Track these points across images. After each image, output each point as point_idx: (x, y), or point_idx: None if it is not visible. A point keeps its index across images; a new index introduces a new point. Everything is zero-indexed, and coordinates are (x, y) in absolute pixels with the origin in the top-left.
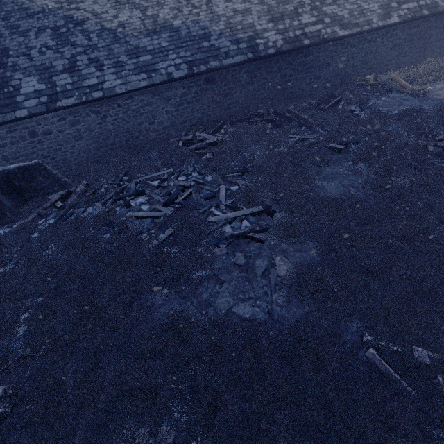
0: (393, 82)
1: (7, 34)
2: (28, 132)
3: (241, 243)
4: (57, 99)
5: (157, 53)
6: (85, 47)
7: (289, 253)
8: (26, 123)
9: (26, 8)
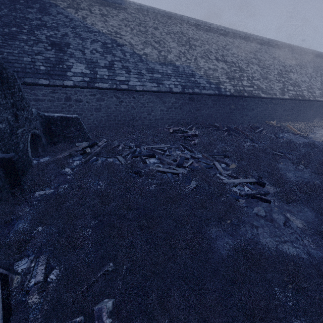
0: (288, 127)
1: (72, 36)
2: (65, 96)
3: (251, 201)
4: (96, 81)
5: (164, 75)
6: (121, 58)
7: (294, 212)
8: (67, 90)
9: (88, 27)
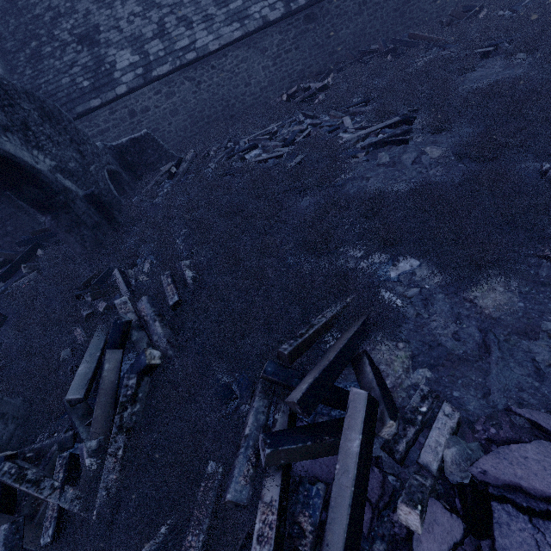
0: None
1: (95, 9)
2: (128, 111)
3: (380, 152)
4: (152, 69)
5: None
6: (171, 6)
7: (441, 142)
8: (125, 102)
9: None
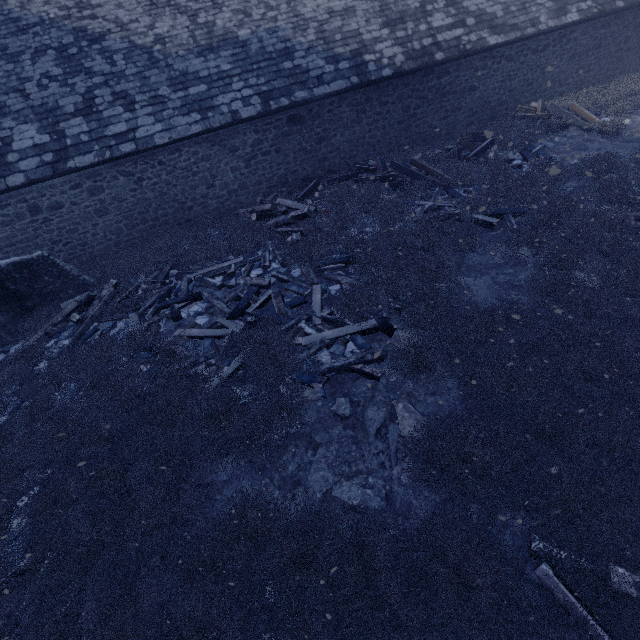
0: (570, 113)
1: None
2: (28, 206)
3: (344, 380)
4: (67, 157)
5: (214, 81)
6: (107, 76)
7: (417, 398)
8: (24, 194)
9: (16, 19)
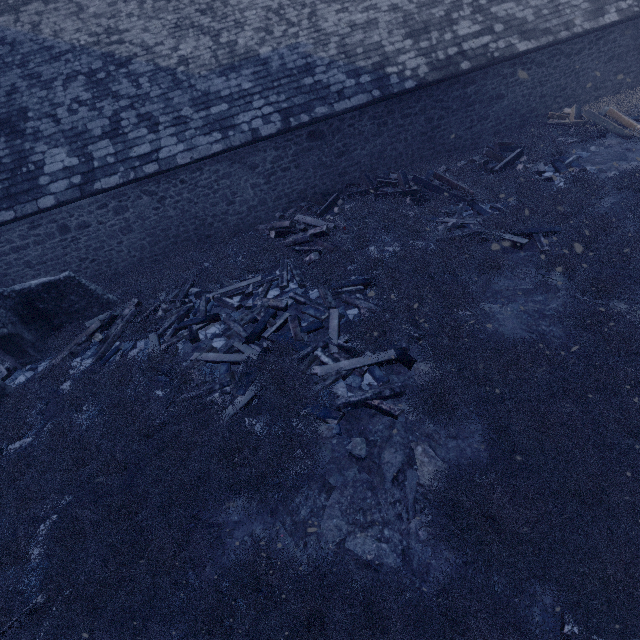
0: (608, 119)
1: (25, 87)
2: (57, 226)
3: (360, 416)
4: (94, 178)
5: (235, 100)
6: (133, 98)
7: (438, 441)
8: (54, 215)
9: (50, 47)
